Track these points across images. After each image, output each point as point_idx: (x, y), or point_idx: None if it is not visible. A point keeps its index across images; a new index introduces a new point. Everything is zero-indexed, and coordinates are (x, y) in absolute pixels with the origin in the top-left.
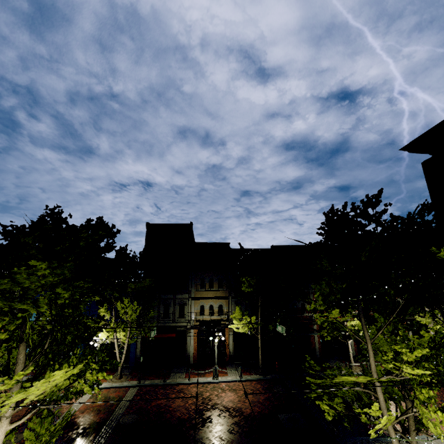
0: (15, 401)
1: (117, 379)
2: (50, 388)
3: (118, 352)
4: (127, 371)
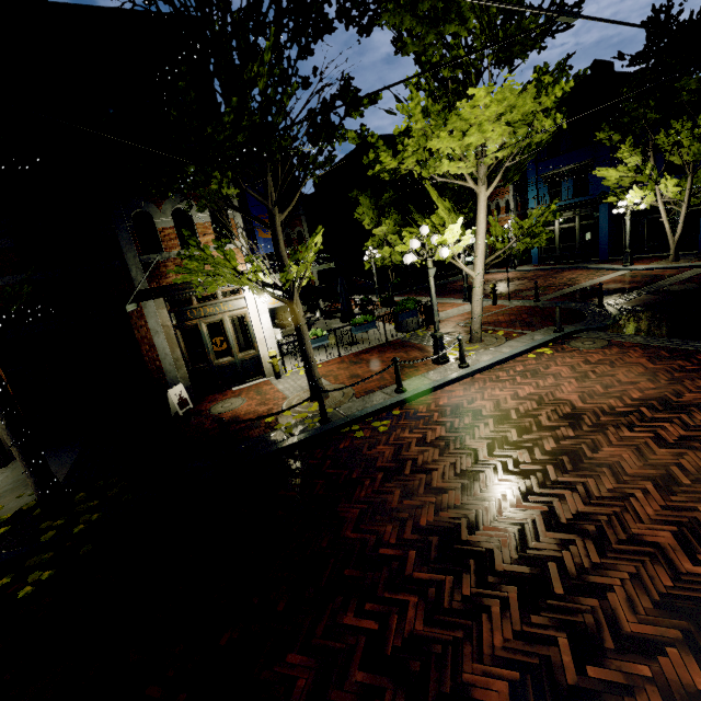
0: (475, 145)
1: (668, 262)
2: (509, 137)
3: (666, 222)
4: (691, 256)
